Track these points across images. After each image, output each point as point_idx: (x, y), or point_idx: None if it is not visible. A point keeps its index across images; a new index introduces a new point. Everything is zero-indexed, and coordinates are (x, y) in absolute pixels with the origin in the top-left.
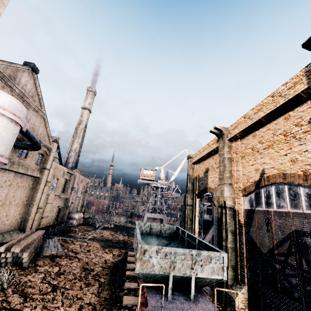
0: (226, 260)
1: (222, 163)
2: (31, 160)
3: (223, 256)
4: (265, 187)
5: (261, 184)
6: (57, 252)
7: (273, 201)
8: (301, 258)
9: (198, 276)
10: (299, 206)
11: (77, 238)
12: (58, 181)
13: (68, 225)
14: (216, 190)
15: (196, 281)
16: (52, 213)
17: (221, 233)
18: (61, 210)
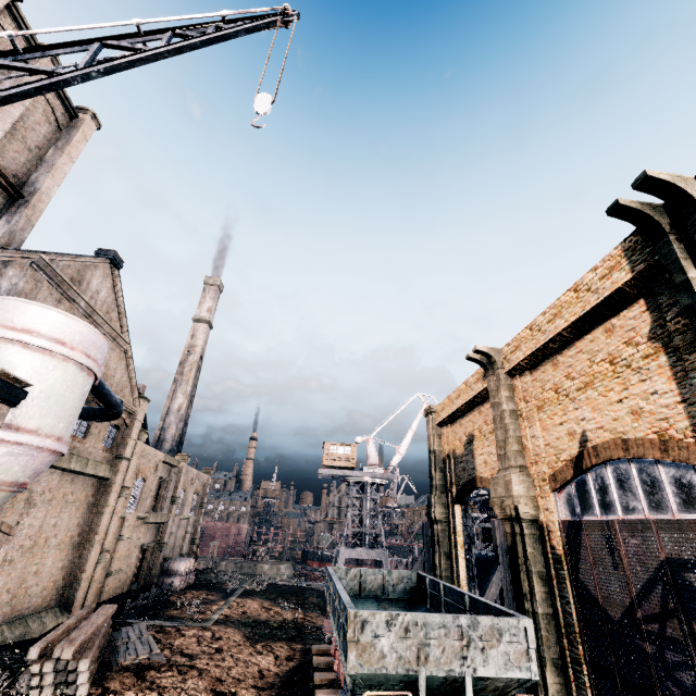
0: (531, 633)
1: (499, 421)
2: (96, 440)
3: (525, 625)
4: (593, 470)
5: (585, 464)
6: (149, 657)
7: (614, 500)
8: (690, 622)
9: (478, 674)
10: (664, 505)
11: (189, 622)
12: (144, 484)
13: (165, 591)
14: (495, 483)
15: (475, 689)
16: (129, 562)
17: (519, 581)
18: (148, 554)
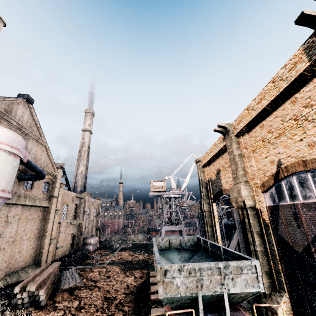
0: (259, 268)
1: (233, 160)
2: (38, 190)
3: (255, 264)
4: (285, 179)
5: (280, 176)
6: (75, 284)
7: (297, 193)
8: None
9: (231, 292)
10: None
11: (96, 265)
12: (68, 207)
13: (85, 252)
14: (232, 191)
15: (229, 298)
16: (67, 242)
17: (247, 236)
18: (75, 237)
